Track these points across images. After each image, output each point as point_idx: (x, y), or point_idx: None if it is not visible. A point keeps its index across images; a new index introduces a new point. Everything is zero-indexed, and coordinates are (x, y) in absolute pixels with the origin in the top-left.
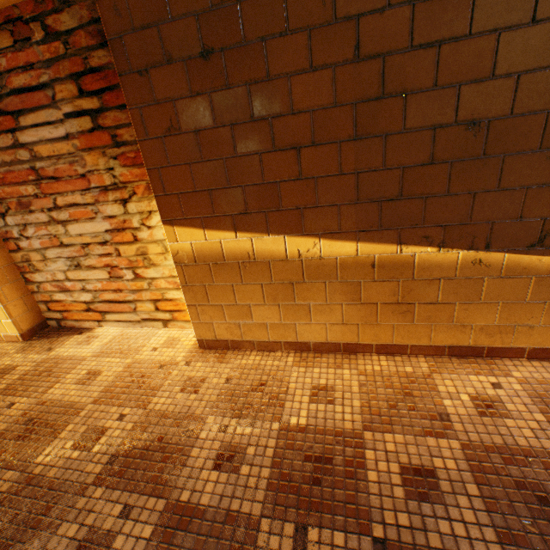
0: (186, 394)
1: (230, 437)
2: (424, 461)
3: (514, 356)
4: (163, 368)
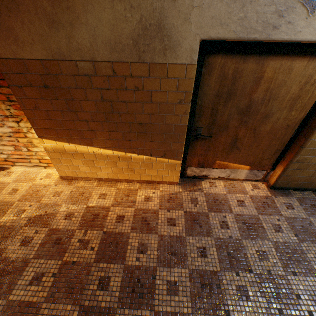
0: (55, 197)
1: (70, 210)
2: (123, 213)
3: (164, 183)
4: (46, 187)
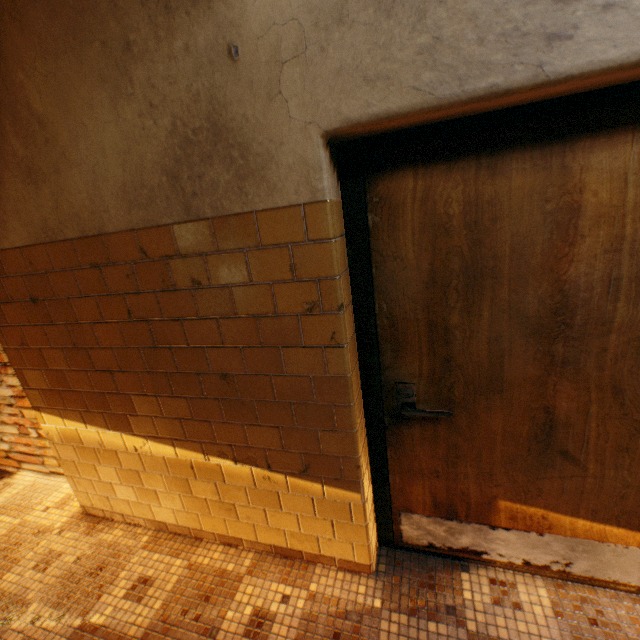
0: (34, 572)
1: (35, 631)
2: None
3: (327, 562)
4: (39, 534)
